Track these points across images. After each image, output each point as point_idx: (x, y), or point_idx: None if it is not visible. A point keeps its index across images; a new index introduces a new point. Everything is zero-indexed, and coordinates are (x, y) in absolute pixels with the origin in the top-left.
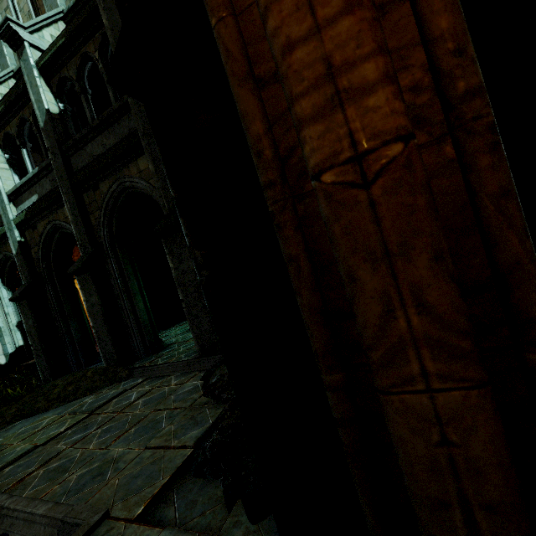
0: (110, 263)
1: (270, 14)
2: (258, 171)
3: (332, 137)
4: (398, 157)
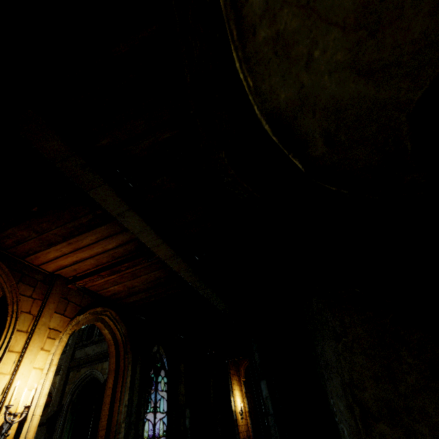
0: (60, 420)
1: (103, 416)
2: (98, 431)
3: (101, 433)
4: (104, 437)
